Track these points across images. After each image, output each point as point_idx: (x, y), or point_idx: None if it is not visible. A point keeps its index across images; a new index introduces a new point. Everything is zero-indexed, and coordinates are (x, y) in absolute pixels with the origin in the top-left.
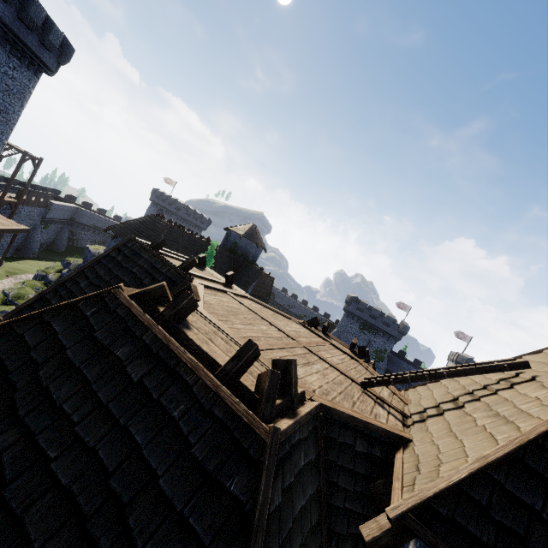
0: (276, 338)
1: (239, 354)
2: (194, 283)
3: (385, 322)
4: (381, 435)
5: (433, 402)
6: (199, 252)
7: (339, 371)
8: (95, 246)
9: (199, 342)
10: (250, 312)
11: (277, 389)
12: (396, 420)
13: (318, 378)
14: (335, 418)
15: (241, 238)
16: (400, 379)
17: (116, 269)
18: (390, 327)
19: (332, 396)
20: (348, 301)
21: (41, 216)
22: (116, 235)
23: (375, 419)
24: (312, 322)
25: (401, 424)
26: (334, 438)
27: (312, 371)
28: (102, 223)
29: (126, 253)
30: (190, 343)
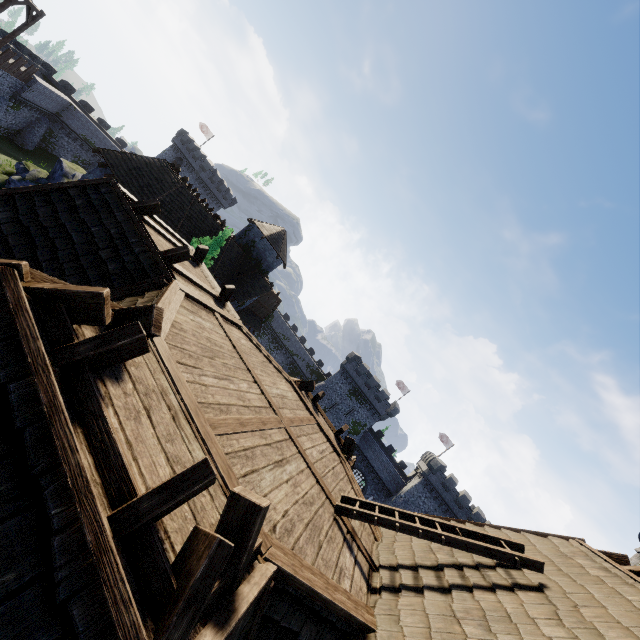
0: (253, 408)
1: (176, 484)
2: (172, 288)
3: (378, 396)
4: (340, 619)
5: (410, 555)
6: (206, 233)
7: (316, 477)
8: (73, 164)
9: (124, 416)
10: (234, 354)
11: (216, 580)
12: (362, 578)
13: (286, 496)
14: (288, 589)
15: (262, 239)
16: (386, 522)
17: (66, 215)
18: (380, 403)
19: (296, 534)
20: (350, 359)
21: (14, 89)
22: (107, 163)
23: (339, 587)
24: (306, 385)
25: (365, 585)
26: (275, 619)
27: (283, 479)
28: (97, 140)
29: (92, 199)
30: (99, 425)
